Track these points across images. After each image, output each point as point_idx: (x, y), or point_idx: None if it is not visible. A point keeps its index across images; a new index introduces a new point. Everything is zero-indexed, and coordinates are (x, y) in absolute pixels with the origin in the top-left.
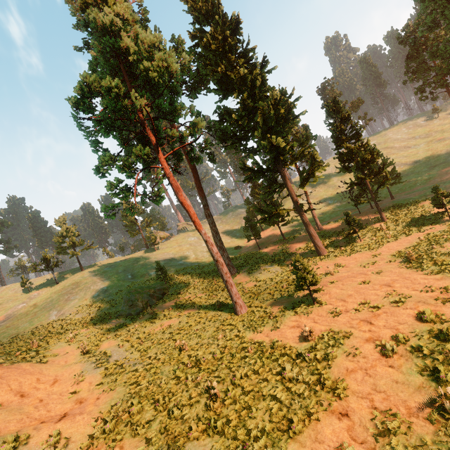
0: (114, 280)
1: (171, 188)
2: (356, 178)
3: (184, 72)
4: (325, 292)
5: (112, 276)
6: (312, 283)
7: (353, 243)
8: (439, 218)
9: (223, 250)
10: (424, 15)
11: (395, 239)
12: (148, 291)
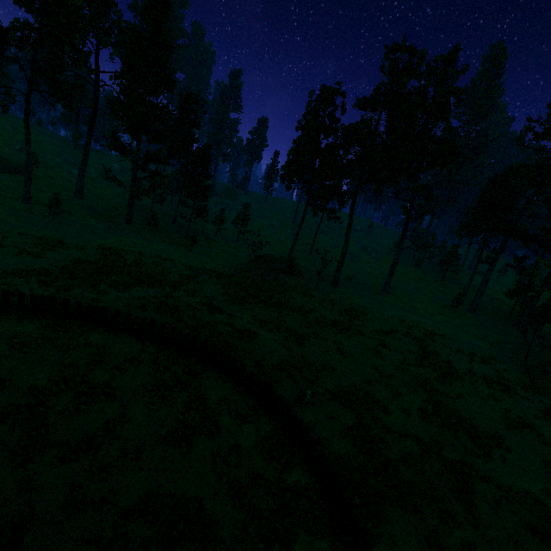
0: (1, 140)
1: (25, 111)
2: (180, 201)
3: (105, 45)
4: (70, 222)
5: (4, 136)
6: (60, 211)
7: (146, 230)
8: (192, 249)
9: (81, 179)
10: (301, 144)
11: (156, 240)
12: (4, 162)
